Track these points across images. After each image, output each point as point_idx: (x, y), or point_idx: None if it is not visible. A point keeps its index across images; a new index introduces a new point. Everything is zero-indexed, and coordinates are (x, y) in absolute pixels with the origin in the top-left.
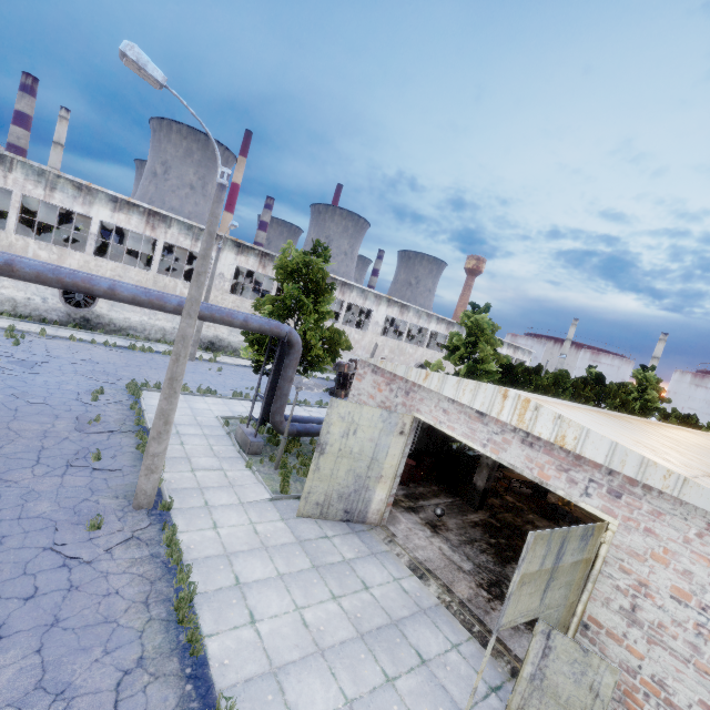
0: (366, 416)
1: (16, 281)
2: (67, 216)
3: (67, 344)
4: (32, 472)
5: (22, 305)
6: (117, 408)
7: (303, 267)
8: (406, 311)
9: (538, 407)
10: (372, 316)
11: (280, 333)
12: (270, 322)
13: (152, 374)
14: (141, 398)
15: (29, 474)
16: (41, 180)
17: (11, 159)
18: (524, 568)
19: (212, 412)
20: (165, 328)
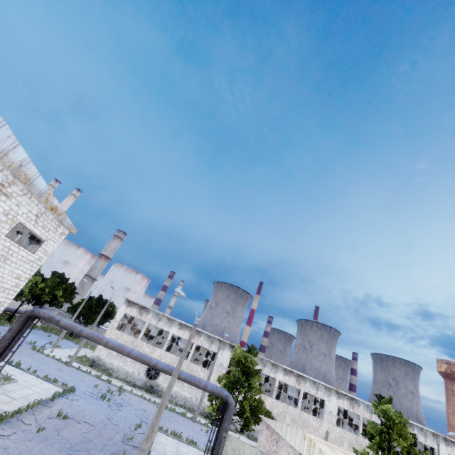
0: (247, 452)
1: (132, 362)
2: (164, 331)
3: (138, 399)
4: (99, 452)
5: (130, 375)
6: (142, 436)
7: (243, 359)
8: (356, 404)
9: (314, 444)
10: (325, 405)
11: (222, 395)
12: (217, 388)
13: (168, 424)
14: (155, 434)
15: (97, 453)
16: (157, 317)
17: (150, 309)
18: None
19: (188, 454)
20: (187, 397)
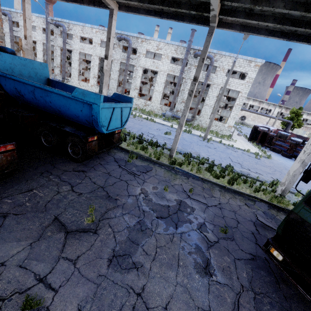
0: (300, 131)
1: None
2: None
3: (242, 126)
4: None
5: None
6: None
7: (295, 111)
8: None
9: None
10: None
11: (288, 122)
12: (286, 120)
13: None
14: None
15: None
16: None
17: None
18: (309, 135)
19: None
20: None
